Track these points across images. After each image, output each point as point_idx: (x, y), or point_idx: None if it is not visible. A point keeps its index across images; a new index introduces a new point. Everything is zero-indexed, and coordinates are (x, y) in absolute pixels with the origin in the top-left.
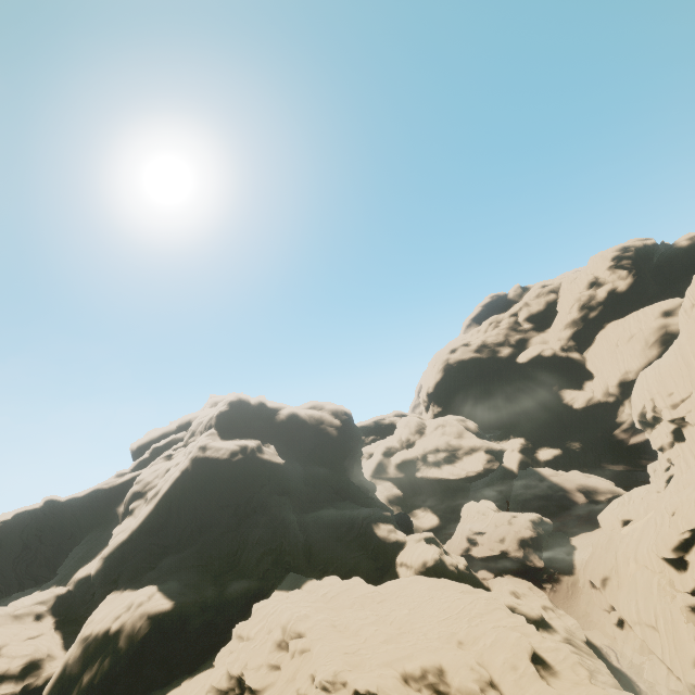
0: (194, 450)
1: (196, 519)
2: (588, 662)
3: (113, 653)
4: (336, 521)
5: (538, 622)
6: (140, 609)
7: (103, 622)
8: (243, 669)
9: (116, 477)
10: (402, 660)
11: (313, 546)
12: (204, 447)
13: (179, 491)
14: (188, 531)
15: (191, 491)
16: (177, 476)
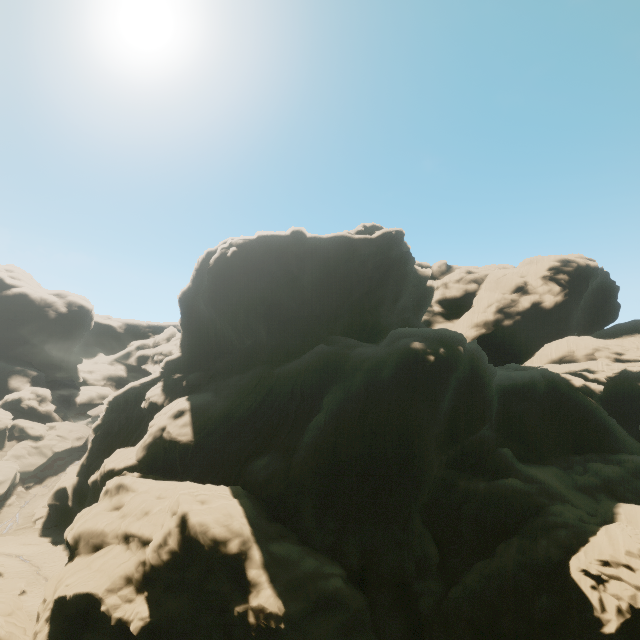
0: None
1: None
2: (32, 456)
3: None
4: None
5: (33, 437)
6: None
7: None
8: None
9: None
10: None
11: None
12: None
13: None
14: None
15: None
16: None
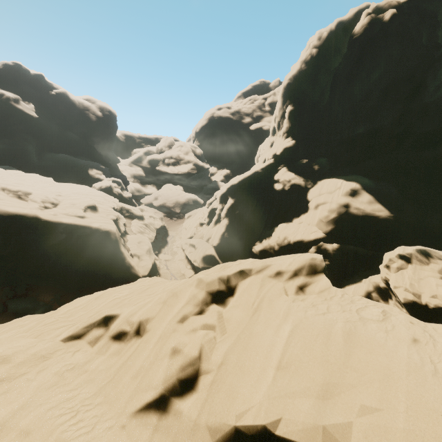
0: None
1: None
2: (146, 231)
3: None
4: (67, 161)
5: (138, 217)
6: None
7: None
8: None
9: None
10: (9, 185)
11: (42, 165)
12: None
13: None
14: None
15: None
16: None
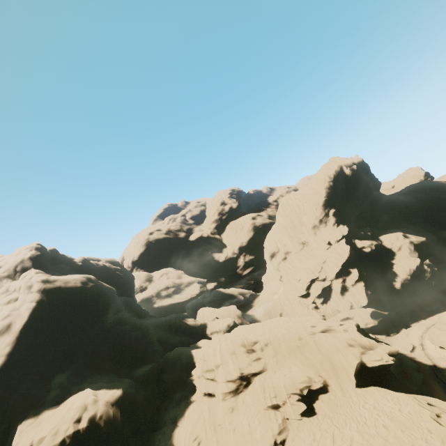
0: (37, 283)
1: (68, 340)
2: None
3: (101, 444)
4: (160, 324)
5: None
6: (101, 402)
7: (61, 434)
8: (241, 371)
9: None
10: (305, 326)
11: (161, 339)
12: (48, 280)
13: (38, 320)
14: (60, 354)
15: (54, 317)
16: (32, 306)
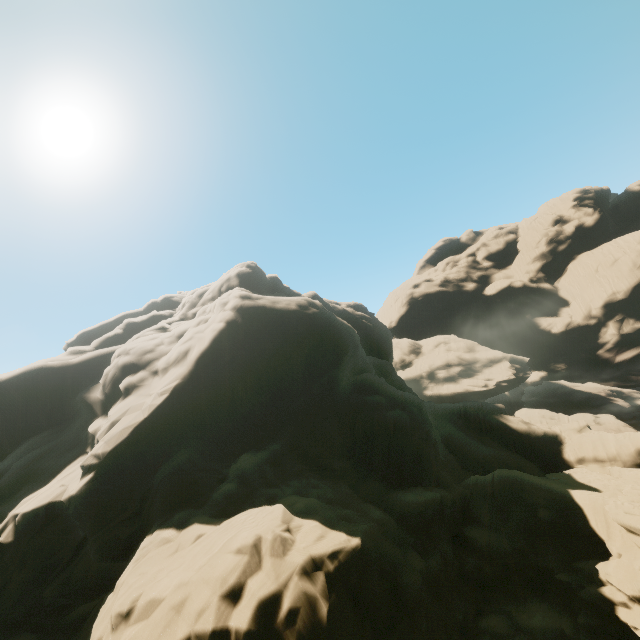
0: (233, 299)
1: (270, 396)
2: None
3: None
4: (444, 414)
5: None
6: (298, 563)
7: (187, 619)
8: None
9: (70, 354)
10: None
11: (451, 442)
12: (249, 297)
13: (227, 352)
14: (256, 418)
15: (250, 352)
16: (219, 327)
